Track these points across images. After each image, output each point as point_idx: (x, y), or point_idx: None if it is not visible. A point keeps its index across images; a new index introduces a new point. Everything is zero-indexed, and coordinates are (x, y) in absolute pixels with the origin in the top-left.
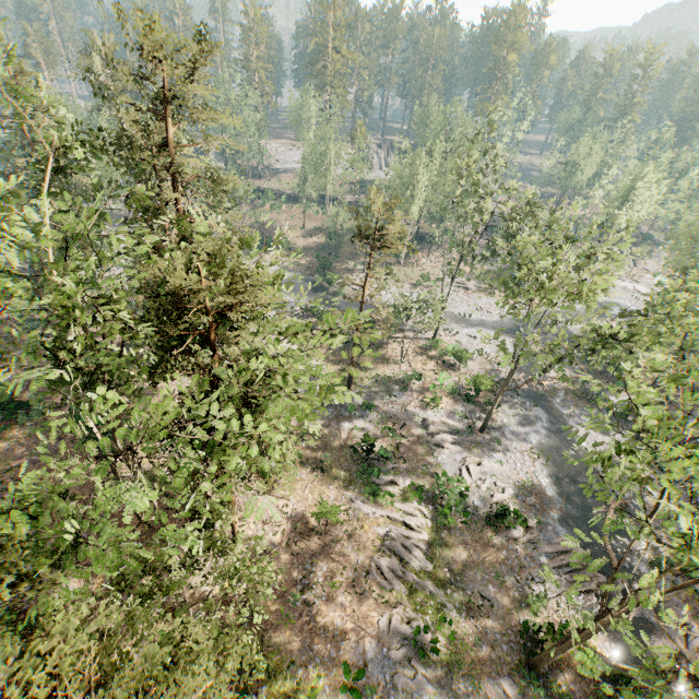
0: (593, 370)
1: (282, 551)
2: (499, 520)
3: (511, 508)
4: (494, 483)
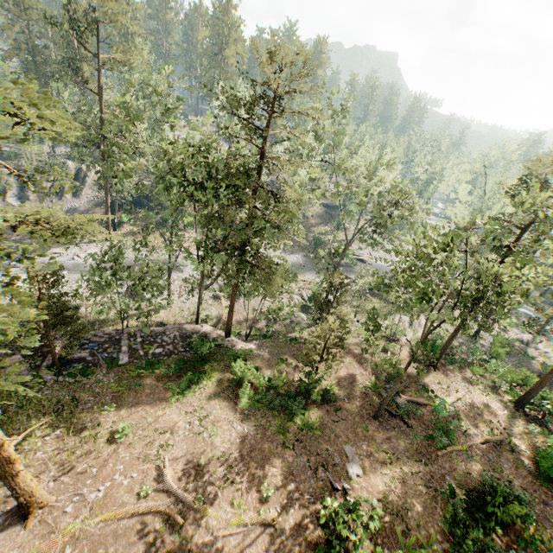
0: None
1: None
2: None
3: None
4: None
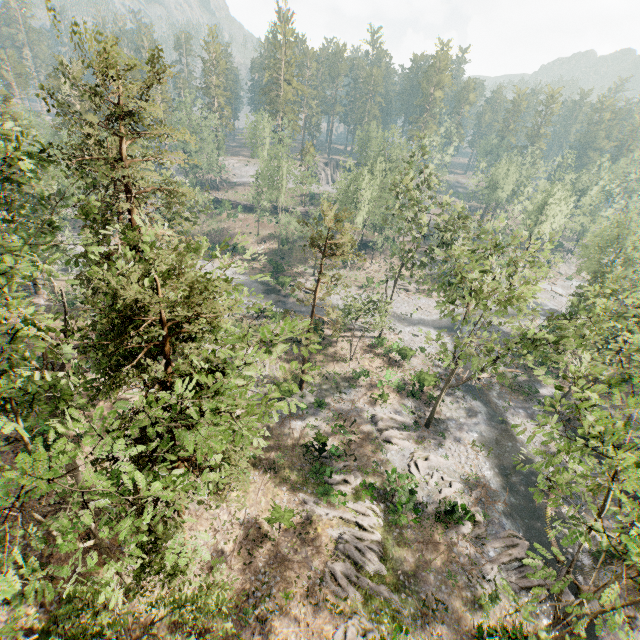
0: (523, 364)
1: (234, 560)
2: (448, 516)
3: (459, 503)
4: (441, 477)
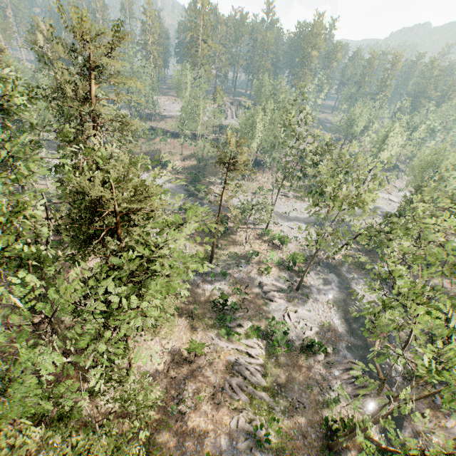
0: (365, 249)
1: (164, 375)
2: (309, 349)
3: (316, 340)
4: (305, 324)
